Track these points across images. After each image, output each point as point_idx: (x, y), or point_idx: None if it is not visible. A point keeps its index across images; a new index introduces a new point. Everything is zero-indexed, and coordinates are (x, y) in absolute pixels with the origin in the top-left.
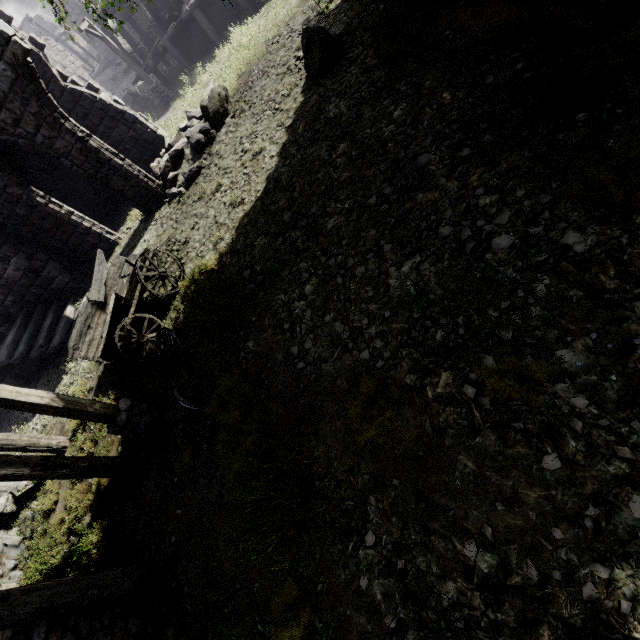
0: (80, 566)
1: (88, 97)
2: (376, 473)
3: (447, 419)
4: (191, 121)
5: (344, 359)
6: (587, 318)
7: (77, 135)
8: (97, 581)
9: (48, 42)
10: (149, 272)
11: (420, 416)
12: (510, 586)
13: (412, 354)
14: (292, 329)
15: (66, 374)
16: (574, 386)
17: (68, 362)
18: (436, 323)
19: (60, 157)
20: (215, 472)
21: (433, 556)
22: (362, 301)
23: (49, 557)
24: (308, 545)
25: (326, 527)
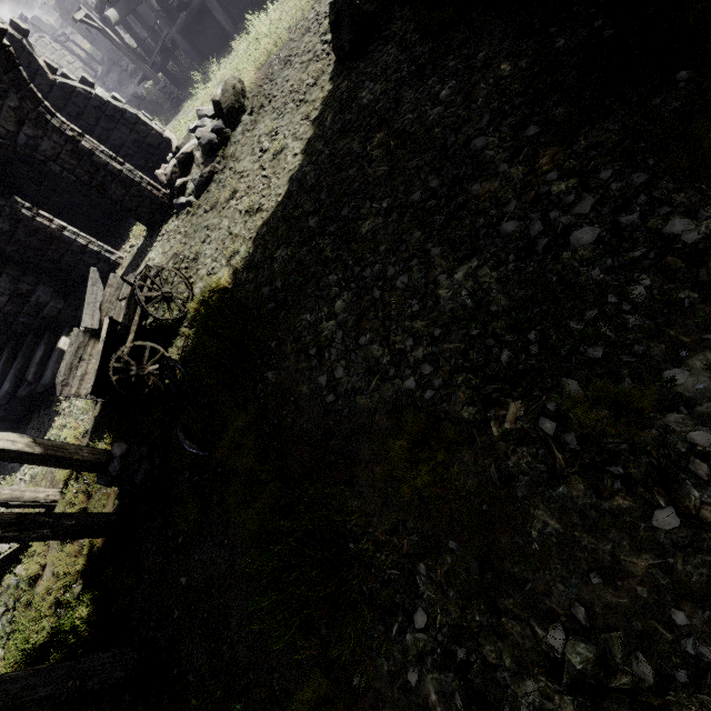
0: (66, 646)
1: (81, 93)
2: (427, 533)
3: (518, 463)
4: (202, 120)
5: (384, 389)
6: (706, 327)
7: (66, 134)
8: (80, 669)
9: (42, 40)
10: (150, 292)
11: (482, 459)
12: (614, 689)
13: (470, 381)
14: (319, 355)
15: (58, 415)
16: (692, 416)
17: (61, 402)
18: (500, 341)
19: (47, 161)
20: (227, 531)
21: (505, 644)
22: (405, 318)
23: (32, 634)
24: (340, 629)
25: (363, 602)
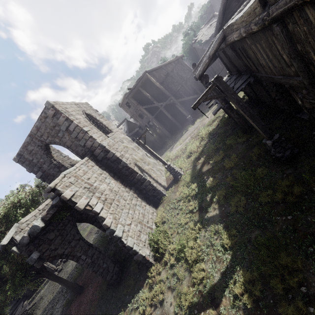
0: None
1: None
2: None
3: None
4: None
5: None
6: None
7: None
8: None
9: None
10: None
11: None
12: None
13: None
14: None
15: None
16: None
17: None
18: None
19: None
20: None
21: None
22: None
23: None
24: None
25: None
